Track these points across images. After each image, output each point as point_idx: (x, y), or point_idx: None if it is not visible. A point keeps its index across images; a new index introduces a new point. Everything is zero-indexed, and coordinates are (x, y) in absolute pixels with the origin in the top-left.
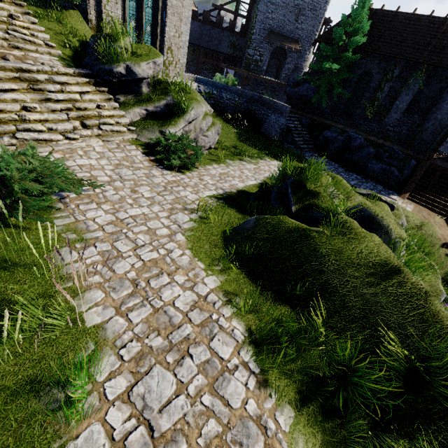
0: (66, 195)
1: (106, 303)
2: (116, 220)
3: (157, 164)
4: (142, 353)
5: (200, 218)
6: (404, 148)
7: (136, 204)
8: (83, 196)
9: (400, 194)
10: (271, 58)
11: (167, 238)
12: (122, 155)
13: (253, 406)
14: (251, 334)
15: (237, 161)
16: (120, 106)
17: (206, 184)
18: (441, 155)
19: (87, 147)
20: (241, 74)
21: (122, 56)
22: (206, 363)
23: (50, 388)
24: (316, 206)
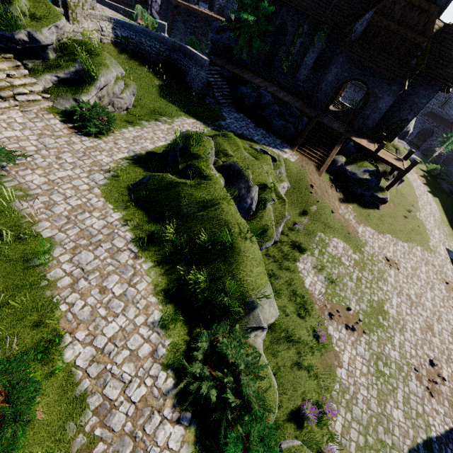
0: (5, 164)
1: (52, 227)
2: (49, 181)
3: (76, 131)
4: (76, 247)
5: (112, 176)
6: (306, 105)
7: (61, 169)
8: (19, 164)
9: (292, 147)
10: None
11: (87, 191)
12: (43, 124)
13: (131, 262)
14: (136, 238)
15: (153, 122)
16: (30, 73)
17: (120, 148)
18: (345, 108)
19: (9, 119)
20: (170, 0)
21: (21, 21)
22: (110, 249)
23: (33, 259)
24: (193, 165)
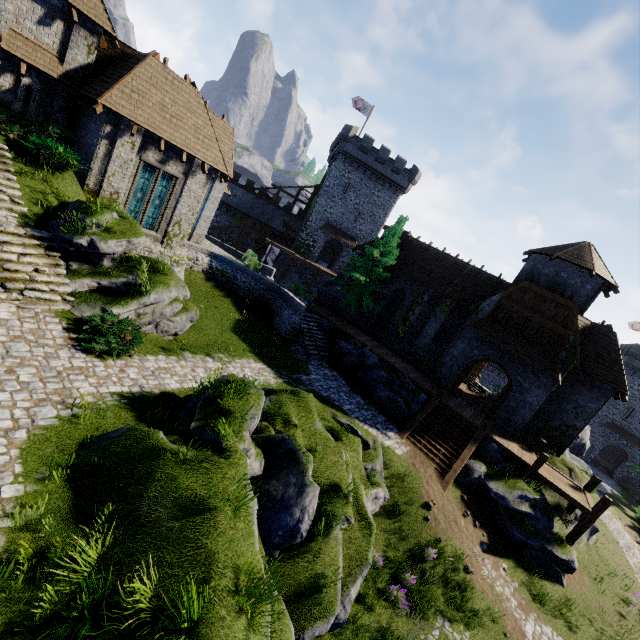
0: None
1: None
2: None
3: (77, 343)
4: None
5: (73, 416)
6: (426, 378)
7: None
8: None
9: (401, 431)
10: (326, 247)
11: (2, 432)
12: (34, 326)
13: None
14: (6, 552)
15: (201, 356)
16: (68, 274)
17: (123, 377)
18: (484, 393)
19: None
20: (289, 254)
21: (91, 230)
22: None
23: None
24: (213, 426)
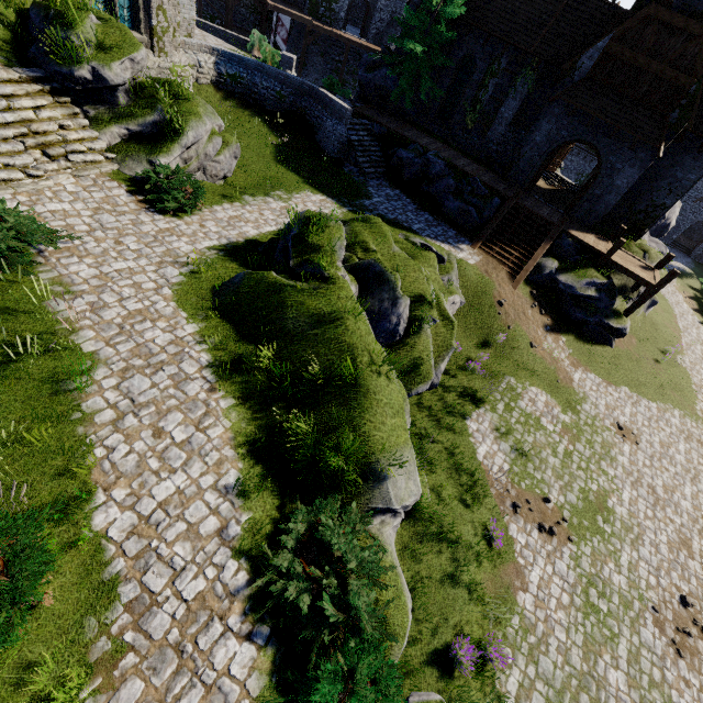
0: (44, 248)
1: (97, 339)
2: (101, 275)
3: (148, 206)
4: (127, 368)
5: (192, 272)
6: (500, 179)
7: (121, 258)
8: (63, 249)
9: (473, 242)
10: None
11: (153, 291)
12: (102, 195)
13: (203, 395)
14: (216, 362)
15: (260, 197)
16: (92, 124)
17: (207, 232)
18: (564, 185)
19: (56, 186)
20: (303, 23)
21: (84, 53)
22: (175, 375)
23: (65, 381)
24: (311, 261)
